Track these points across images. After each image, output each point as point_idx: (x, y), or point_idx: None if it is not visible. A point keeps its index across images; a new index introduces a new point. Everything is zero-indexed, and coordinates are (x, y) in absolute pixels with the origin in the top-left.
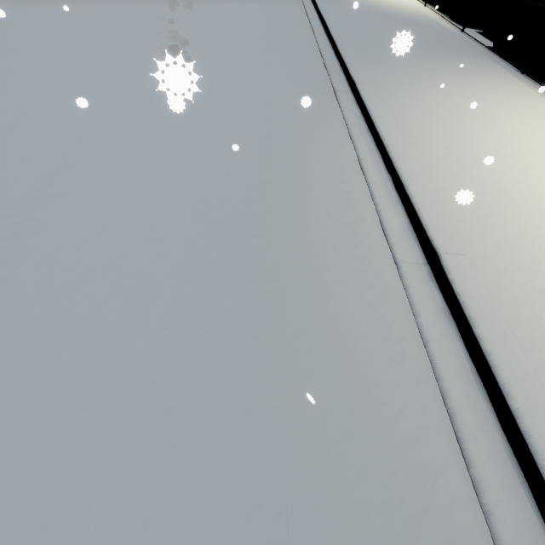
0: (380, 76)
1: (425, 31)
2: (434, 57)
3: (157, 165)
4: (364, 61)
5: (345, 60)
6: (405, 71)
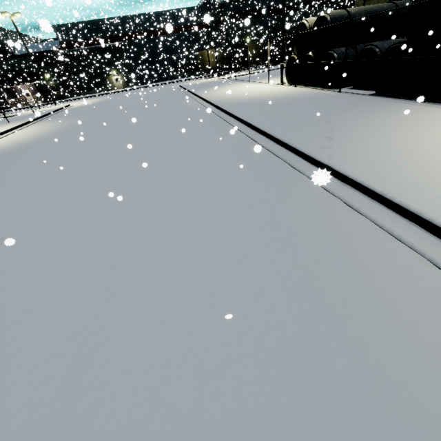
0: (339, 150)
1: (321, 102)
2: (354, 116)
3: (201, 436)
4: (311, 141)
5: (296, 147)
6: (352, 137)
